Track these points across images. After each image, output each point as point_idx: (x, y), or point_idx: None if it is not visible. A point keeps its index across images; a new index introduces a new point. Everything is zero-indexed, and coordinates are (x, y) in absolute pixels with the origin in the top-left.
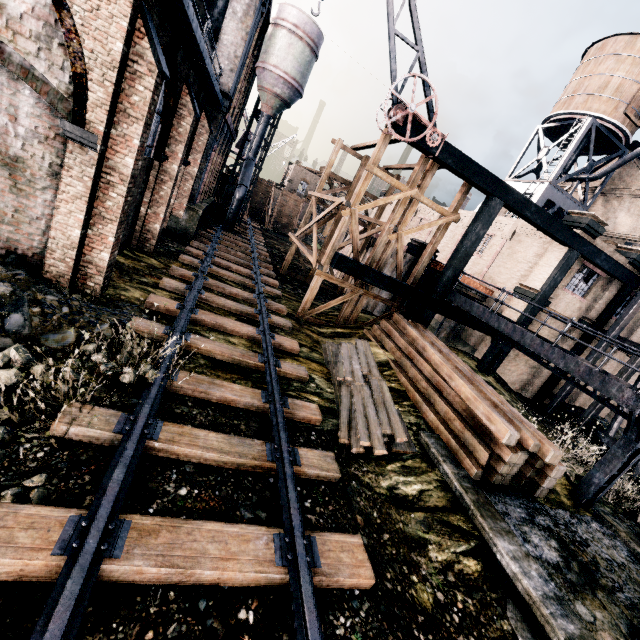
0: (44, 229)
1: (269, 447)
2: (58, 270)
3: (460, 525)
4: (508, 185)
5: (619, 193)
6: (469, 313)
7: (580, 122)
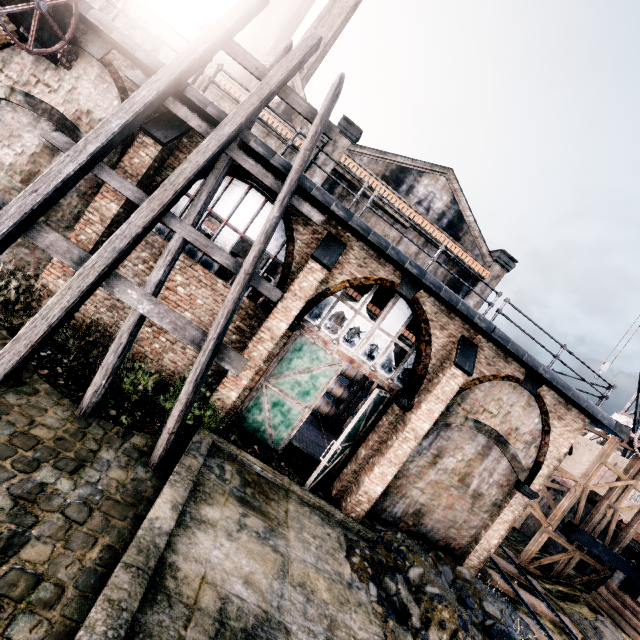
0: (472, 533)
1: None
2: (472, 563)
3: None
4: None
5: None
6: None
7: None
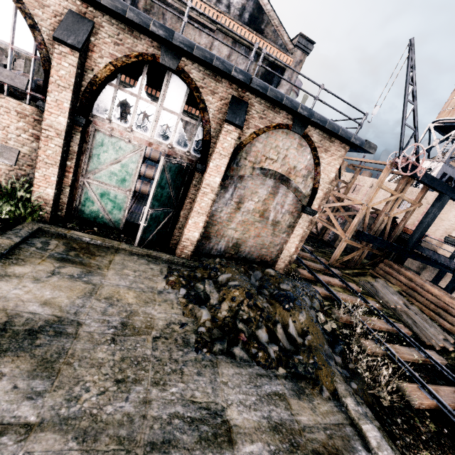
0: (278, 249)
1: (418, 351)
2: (280, 266)
3: None
4: (454, 188)
5: None
6: (430, 258)
7: None
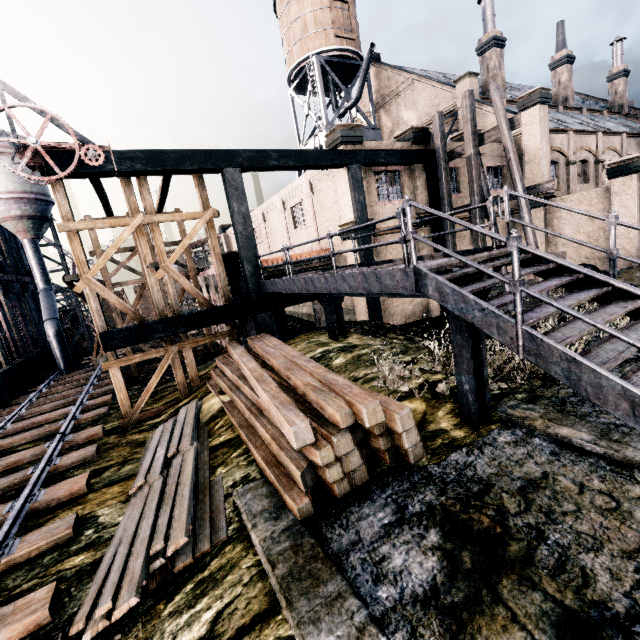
0: None
1: None
2: None
3: (281, 635)
4: (227, 150)
5: (390, 99)
6: None
7: (311, 65)
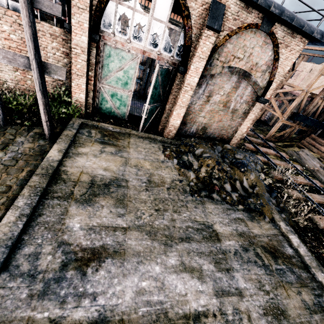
0: (233, 130)
1: None
2: (234, 142)
3: None
4: None
5: None
6: None
7: None
